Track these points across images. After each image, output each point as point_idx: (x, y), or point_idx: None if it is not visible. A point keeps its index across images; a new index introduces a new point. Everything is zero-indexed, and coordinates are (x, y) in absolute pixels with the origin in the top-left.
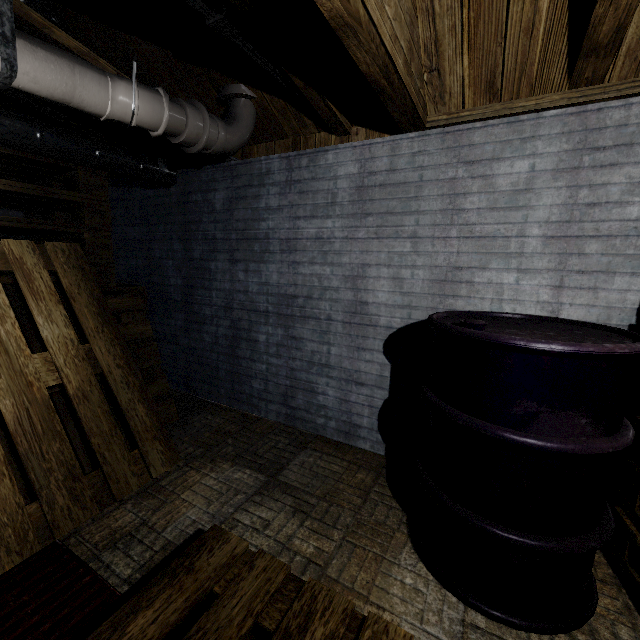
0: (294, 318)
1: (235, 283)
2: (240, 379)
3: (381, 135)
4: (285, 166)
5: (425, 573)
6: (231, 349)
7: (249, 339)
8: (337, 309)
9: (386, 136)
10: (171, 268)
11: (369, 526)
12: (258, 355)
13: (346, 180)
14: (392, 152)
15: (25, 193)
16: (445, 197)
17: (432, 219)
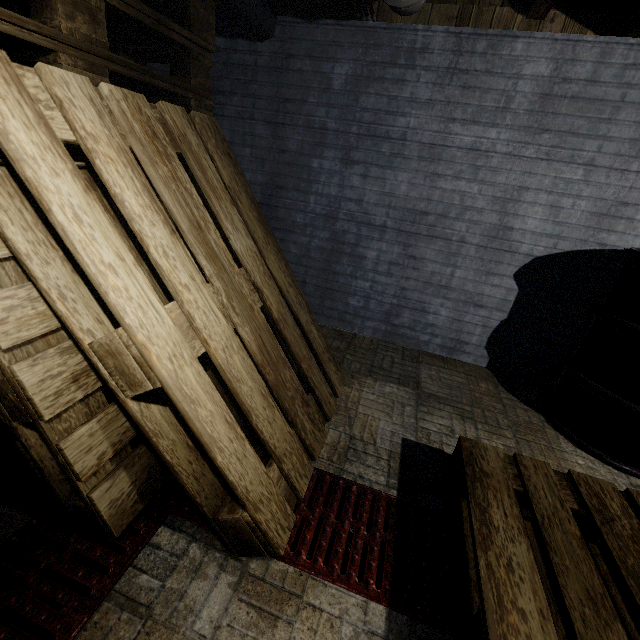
0: (418, 237)
1: (346, 189)
2: (333, 295)
3: (583, 30)
4: (451, 46)
5: (586, 456)
6: (327, 264)
7: (353, 254)
8: (475, 232)
9: (589, 33)
10: (248, 159)
11: (524, 425)
12: (362, 272)
13: (531, 82)
14: (601, 58)
15: (134, 19)
16: None
17: (617, 148)
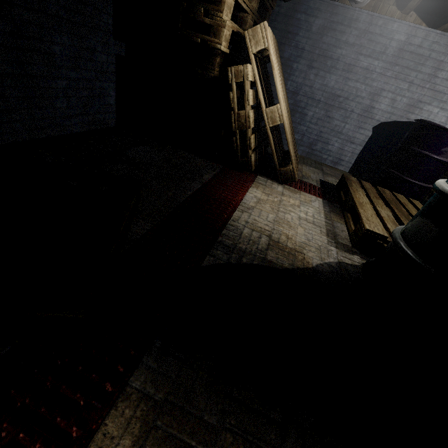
0: (333, 107)
1: (306, 80)
2: None
3: (422, 23)
4: (368, 20)
5: None
6: None
7: (302, 113)
8: (358, 107)
9: (423, 24)
10: None
11: None
12: (304, 122)
13: (396, 43)
14: (425, 37)
15: None
16: (433, 68)
17: (423, 77)
